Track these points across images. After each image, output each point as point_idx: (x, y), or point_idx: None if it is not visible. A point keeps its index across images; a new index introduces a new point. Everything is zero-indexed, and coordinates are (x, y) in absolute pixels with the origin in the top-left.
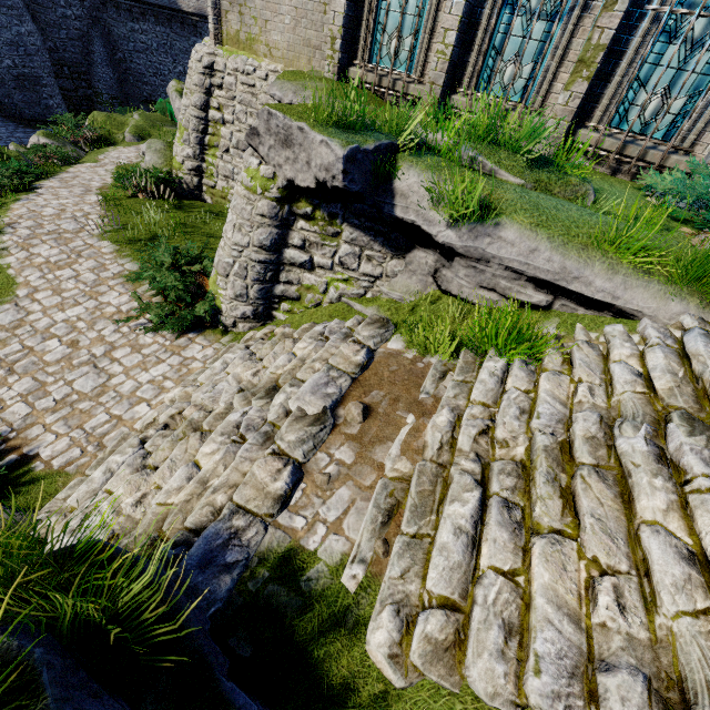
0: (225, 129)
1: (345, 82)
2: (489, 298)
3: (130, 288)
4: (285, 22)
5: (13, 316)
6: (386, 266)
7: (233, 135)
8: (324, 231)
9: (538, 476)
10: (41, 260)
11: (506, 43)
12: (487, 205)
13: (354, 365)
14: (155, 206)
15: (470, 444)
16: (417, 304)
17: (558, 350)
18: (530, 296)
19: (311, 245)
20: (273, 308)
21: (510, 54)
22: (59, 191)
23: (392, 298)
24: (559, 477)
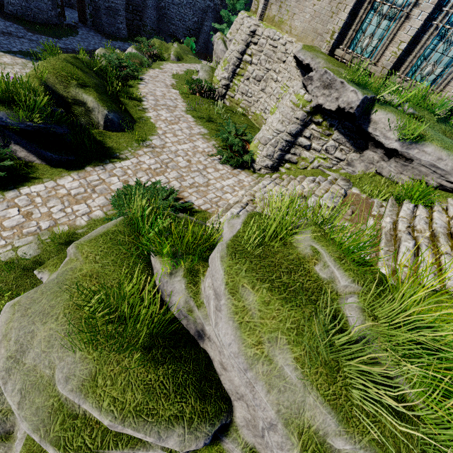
0: (251, 67)
1: (331, 56)
2: (404, 179)
3: (206, 141)
4: (305, 17)
5: (160, 142)
6: (348, 156)
7: (254, 71)
8: (324, 132)
9: (441, 239)
10: (163, 118)
11: (432, 55)
12: (418, 135)
13: (341, 194)
14: (205, 102)
15: (405, 228)
16: (361, 176)
17: (440, 205)
18: (428, 181)
19: (313, 138)
20: (280, 166)
21: (432, 61)
22: (155, 83)
23: (347, 172)
24: (448, 242)
